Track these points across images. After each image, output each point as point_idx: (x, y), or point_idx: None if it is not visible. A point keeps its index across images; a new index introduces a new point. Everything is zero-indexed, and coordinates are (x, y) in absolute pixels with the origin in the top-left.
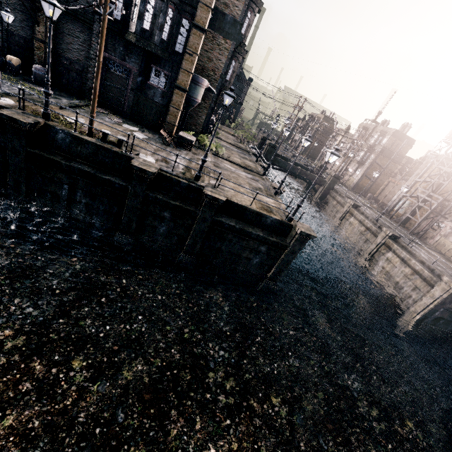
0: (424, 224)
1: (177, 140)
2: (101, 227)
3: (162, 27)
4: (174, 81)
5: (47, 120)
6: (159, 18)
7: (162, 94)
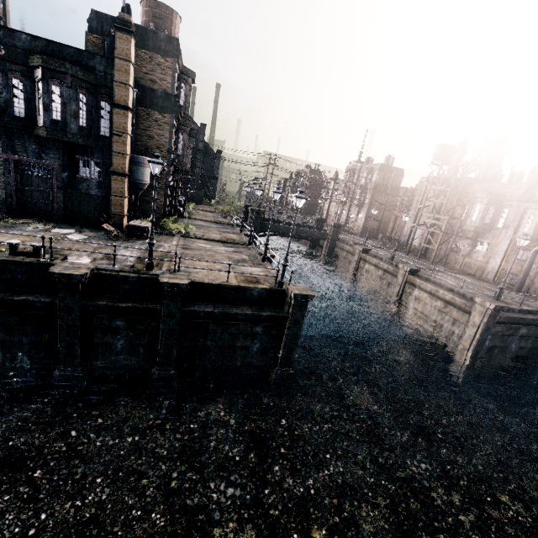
0: (443, 250)
1: (128, 231)
2: (31, 366)
3: (77, 114)
4: (109, 167)
5: None
6: (69, 105)
7: (99, 185)
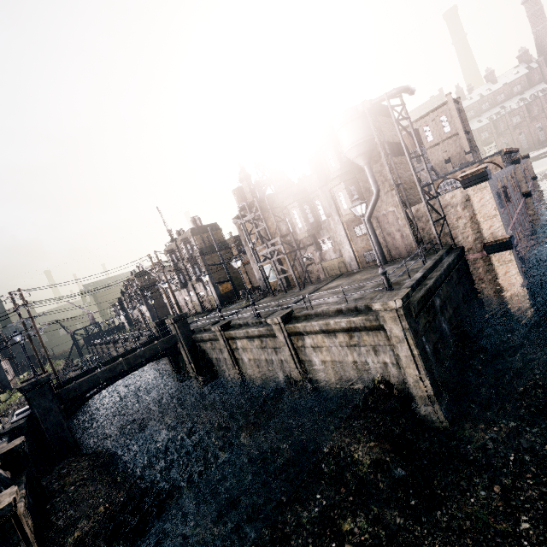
0: (300, 269)
1: None
2: None
3: None
4: None
5: None
6: None
7: None
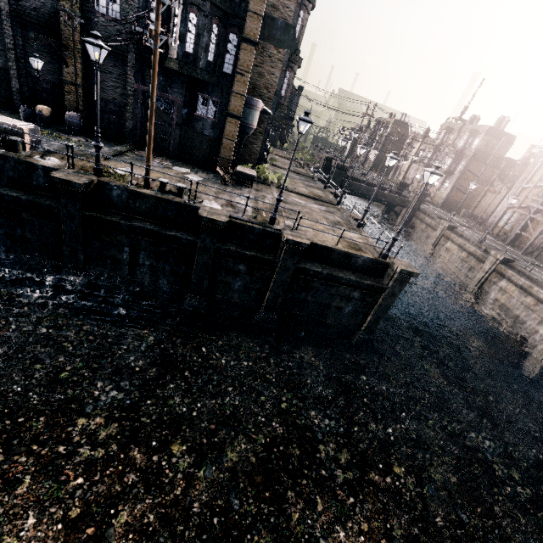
0: (539, 240)
1: (236, 177)
2: (168, 290)
3: (207, 48)
4: (225, 108)
5: (100, 176)
6: (203, 37)
7: (213, 126)
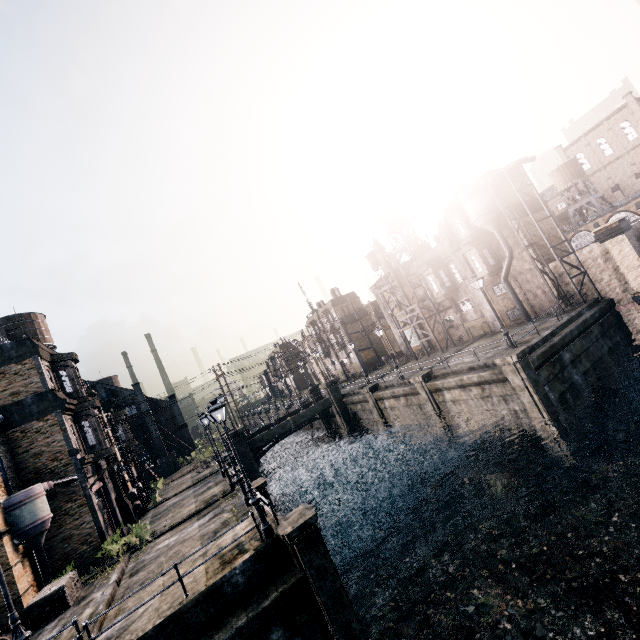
0: (441, 332)
1: (30, 620)
2: None
3: None
4: None
5: None
6: None
7: None
